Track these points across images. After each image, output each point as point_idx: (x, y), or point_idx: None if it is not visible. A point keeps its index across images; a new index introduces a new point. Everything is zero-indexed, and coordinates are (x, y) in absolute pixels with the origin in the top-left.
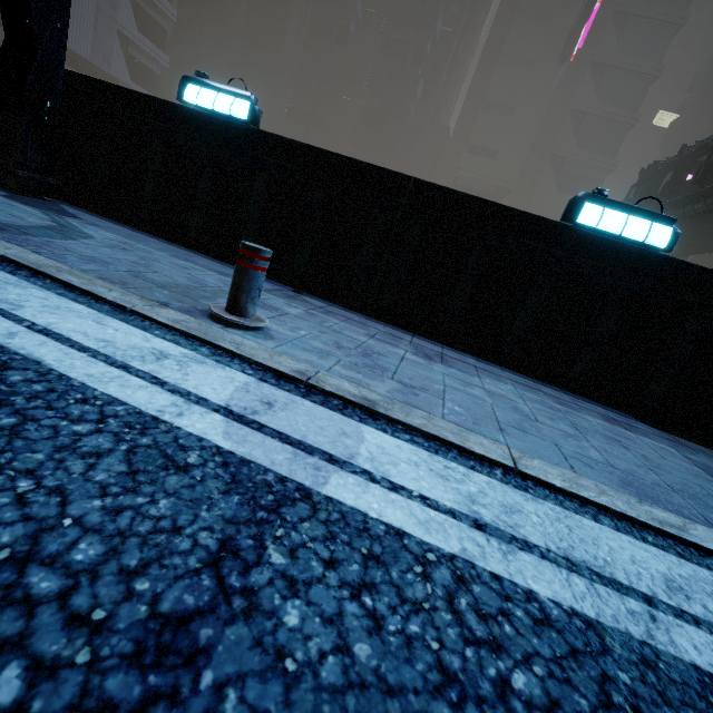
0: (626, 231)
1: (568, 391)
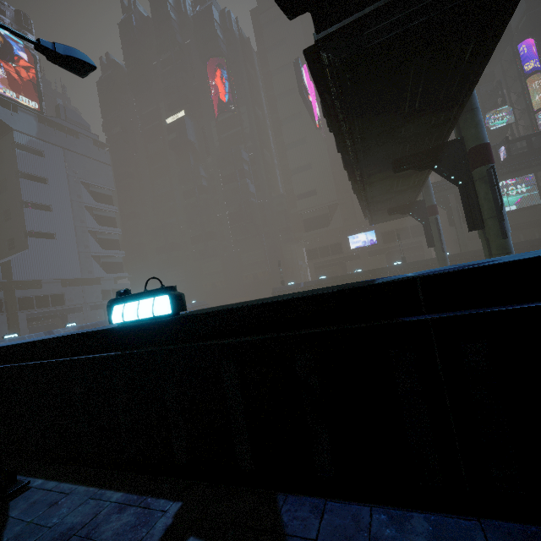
0: None
1: None
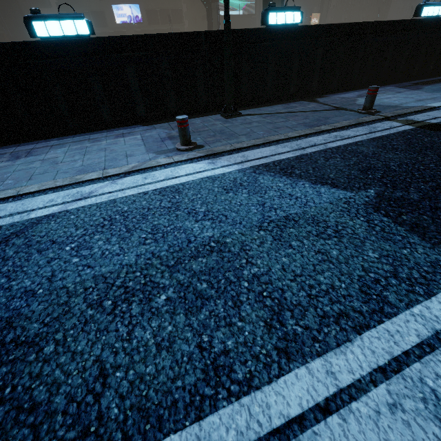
0: (65, 32)
1: (111, 129)
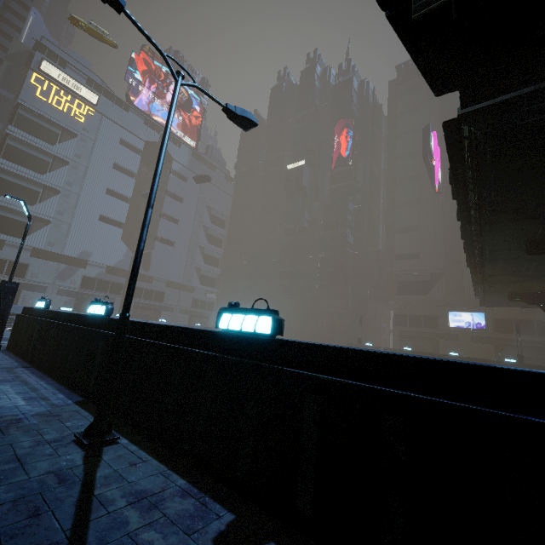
0: (95, 311)
1: (74, 392)
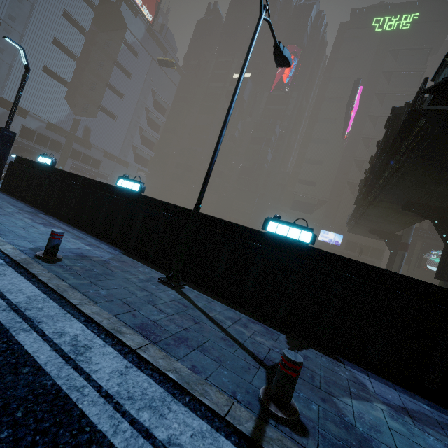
0: (127, 186)
1: (110, 244)
